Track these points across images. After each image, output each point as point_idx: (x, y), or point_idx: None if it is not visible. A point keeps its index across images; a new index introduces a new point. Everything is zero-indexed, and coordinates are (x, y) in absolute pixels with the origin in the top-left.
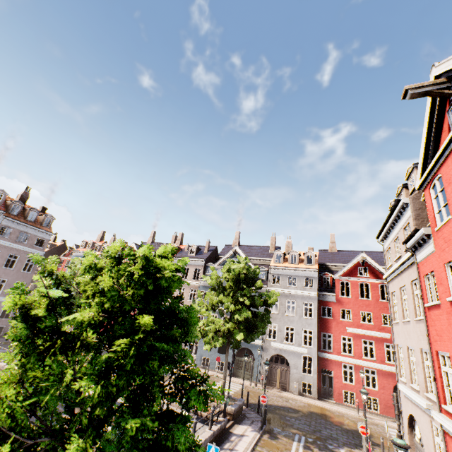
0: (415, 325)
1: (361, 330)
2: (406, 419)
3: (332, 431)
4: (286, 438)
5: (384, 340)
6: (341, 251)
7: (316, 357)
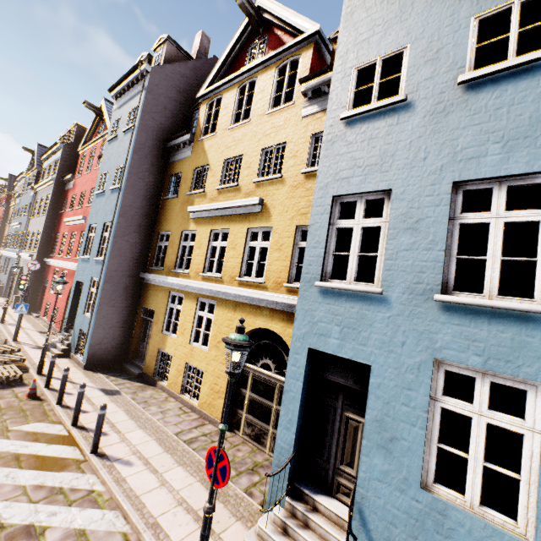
0: None
1: (70, 219)
2: None
3: None
4: None
5: (82, 227)
6: None
7: None
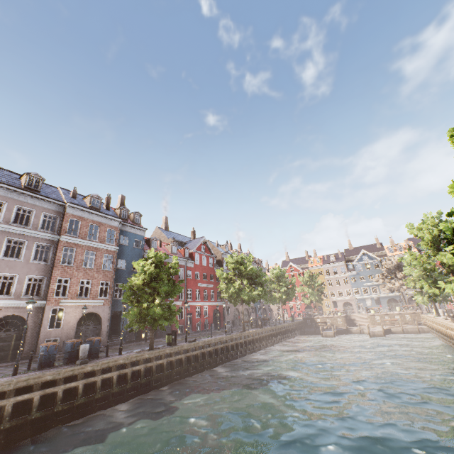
0: None
1: None
2: None
3: None
4: None
5: None
6: None
7: None
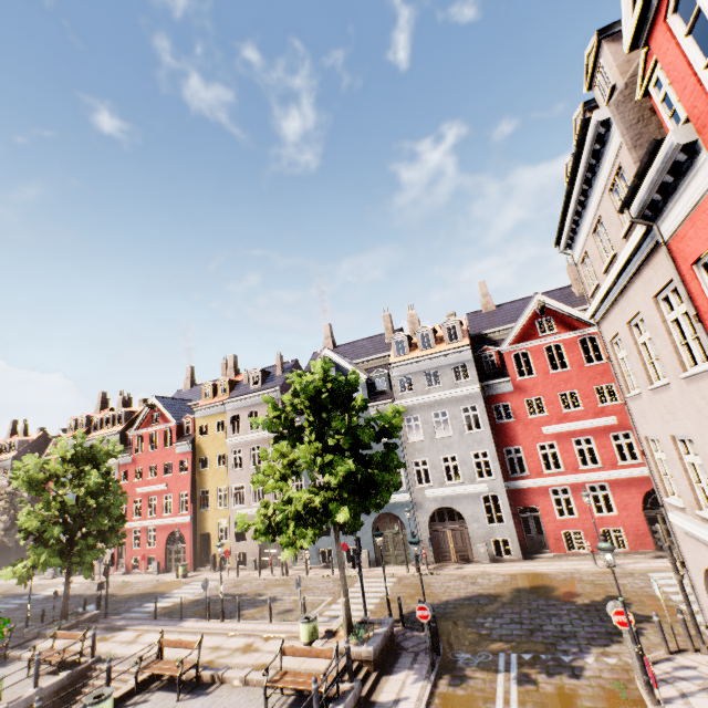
0: (686, 388)
1: (568, 425)
2: (699, 576)
3: (563, 620)
4: (482, 671)
5: (608, 429)
6: (502, 305)
7: (505, 492)
